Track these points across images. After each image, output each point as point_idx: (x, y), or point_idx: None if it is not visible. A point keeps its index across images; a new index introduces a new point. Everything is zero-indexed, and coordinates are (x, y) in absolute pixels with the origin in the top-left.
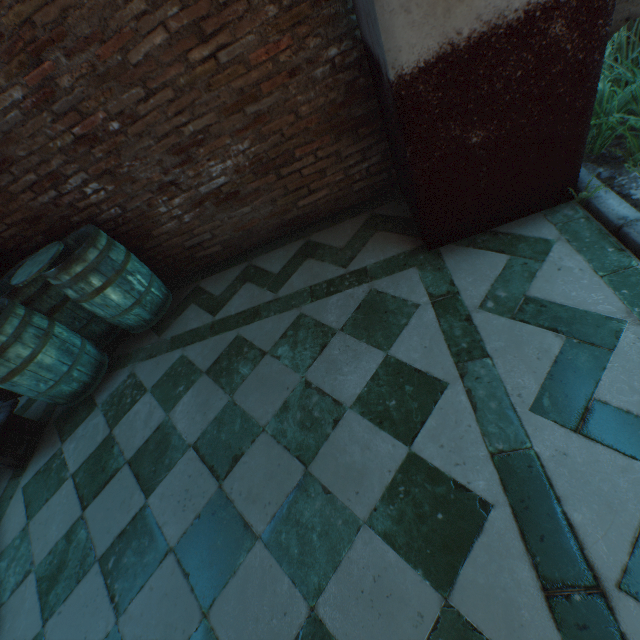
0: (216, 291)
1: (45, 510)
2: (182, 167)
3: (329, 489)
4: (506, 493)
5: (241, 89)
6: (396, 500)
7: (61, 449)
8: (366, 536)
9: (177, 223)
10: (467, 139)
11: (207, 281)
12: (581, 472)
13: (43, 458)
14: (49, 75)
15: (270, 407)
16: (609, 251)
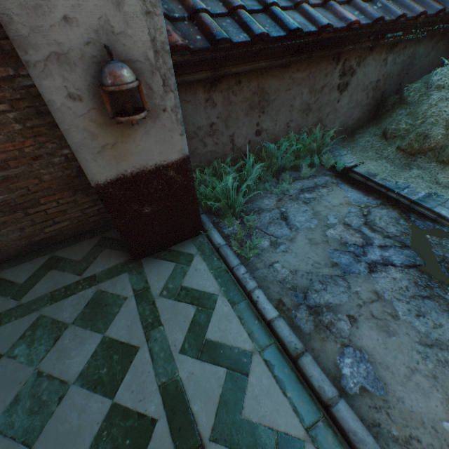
0: None
1: None
2: None
3: None
4: (165, 408)
5: None
6: (101, 443)
7: None
8: None
9: None
10: (143, 210)
11: None
12: (199, 381)
13: None
14: None
15: (1, 405)
16: (215, 259)
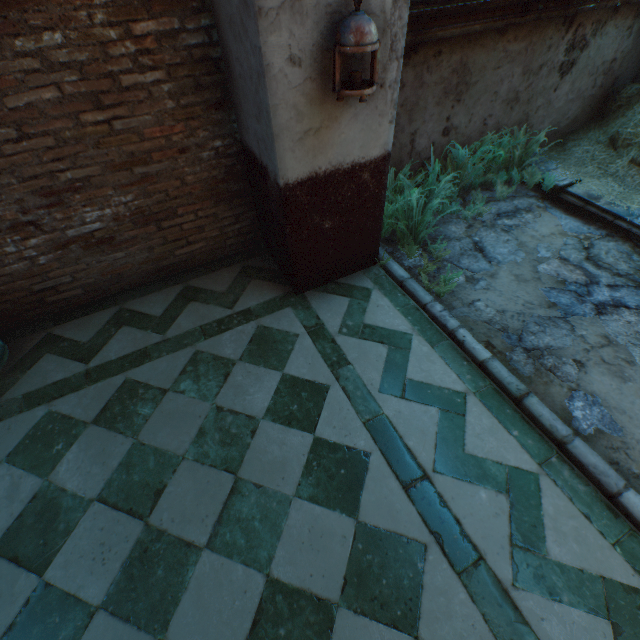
0: (82, 337)
1: None
2: (49, 209)
3: (260, 484)
4: (376, 443)
5: (132, 153)
6: (313, 472)
7: None
8: (297, 505)
9: (28, 264)
10: (323, 225)
11: (64, 327)
12: (408, 419)
13: None
14: None
15: (186, 437)
16: (399, 295)
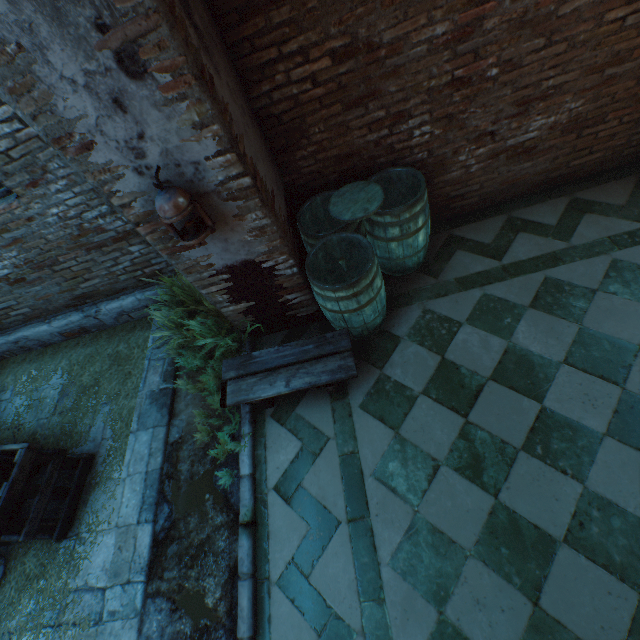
0: (483, 239)
1: (411, 421)
2: (511, 119)
3: None
4: None
5: (617, 52)
6: None
7: (383, 374)
8: None
9: (461, 172)
10: None
11: (462, 230)
12: None
13: (364, 383)
14: (482, 15)
15: (634, 331)
16: None
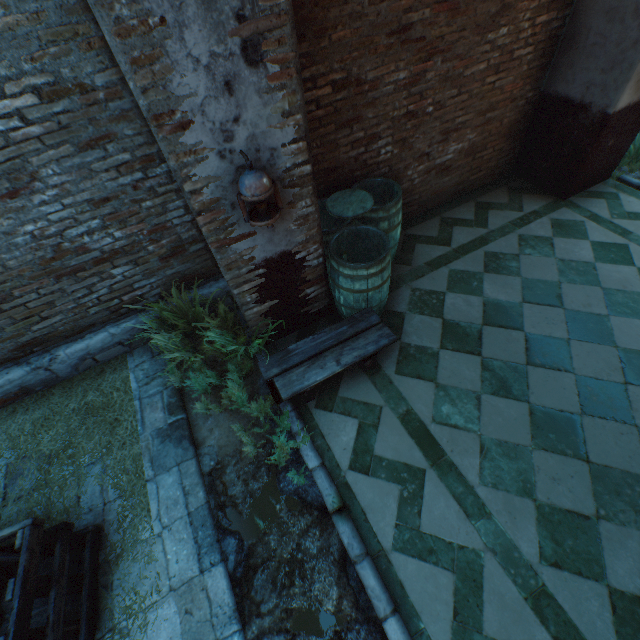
0: (431, 234)
1: (442, 371)
2: (439, 144)
3: (619, 289)
4: None
5: (491, 103)
6: None
7: (403, 343)
8: None
9: (408, 185)
10: (607, 144)
11: (412, 230)
12: None
13: (390, 354)
14: (425, 69)
15: (552, 274)
16: (639, 195)
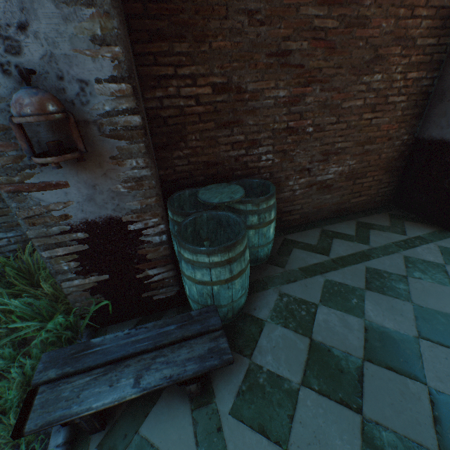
0: (310, 242)
1: (300, 428)
2: (319, 162)
3: None
4: None
5: (369, 137)
6: None
7: (254, 363)
8: None
9: (290, 194)
10: None
11: (292, 236)
12: None
13: (232, 376)
14: (304, 93)
15: None
16: None
